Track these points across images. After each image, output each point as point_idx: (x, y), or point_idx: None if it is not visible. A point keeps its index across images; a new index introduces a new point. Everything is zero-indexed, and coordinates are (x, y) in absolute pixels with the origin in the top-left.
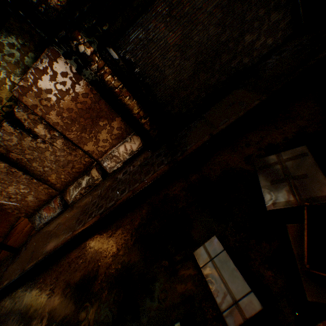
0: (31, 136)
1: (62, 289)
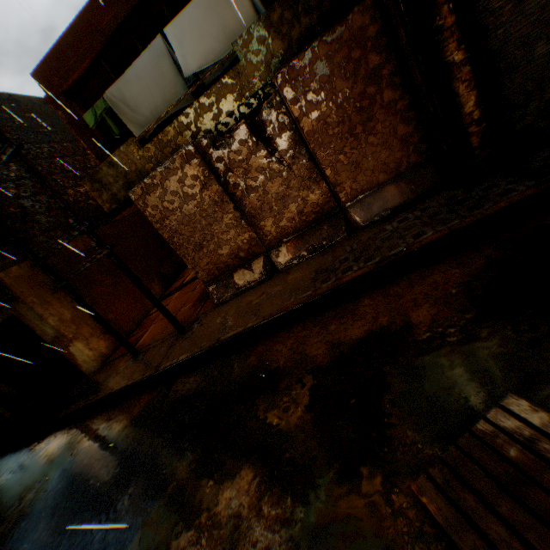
0: (266, 150)
1: (326, 350)
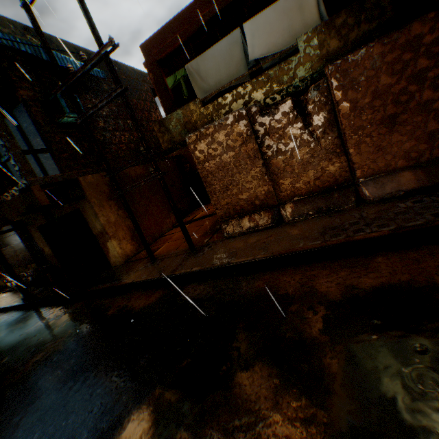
0: (303, 123)
1: (338, 289)
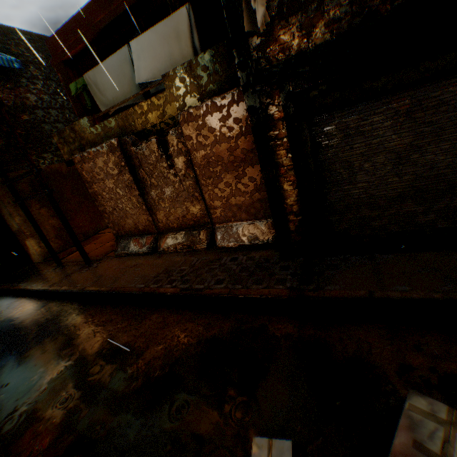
0: (167, 163)
1: (103, 341)
